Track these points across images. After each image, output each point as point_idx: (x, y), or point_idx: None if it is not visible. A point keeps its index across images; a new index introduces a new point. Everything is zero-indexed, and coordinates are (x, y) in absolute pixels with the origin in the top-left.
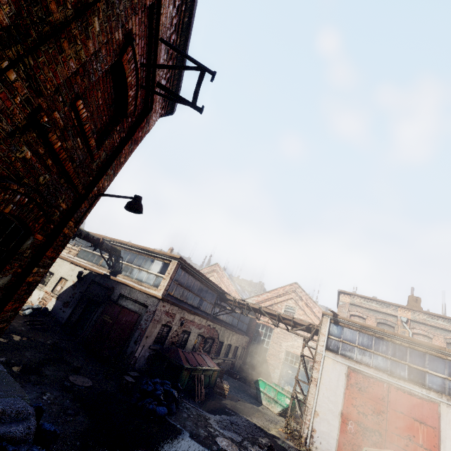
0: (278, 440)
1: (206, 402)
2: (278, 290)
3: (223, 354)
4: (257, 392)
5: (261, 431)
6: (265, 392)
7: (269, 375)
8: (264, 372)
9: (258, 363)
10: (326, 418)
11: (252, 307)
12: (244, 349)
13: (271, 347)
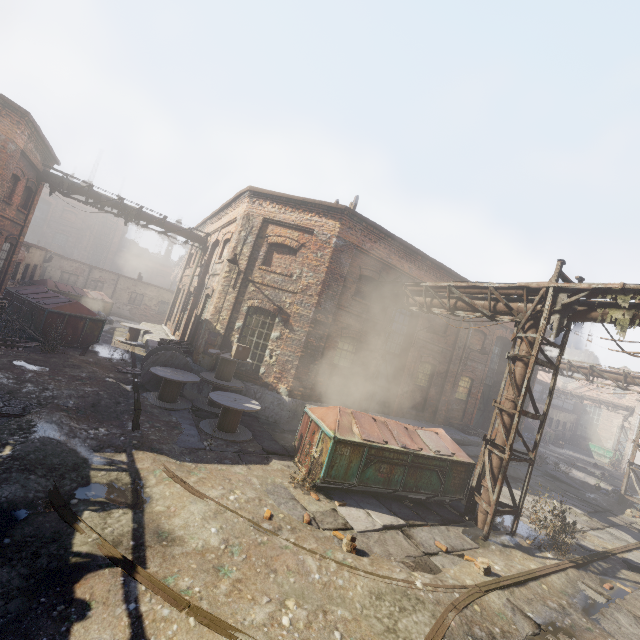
0: (602, 466)
1: (551, 447)
2: None
3: (553, 426)
4: (588, 451)
5: (590, 462)
6: (595, 451)
7: (602, 445)
8: (596, 442)
9: (589, 435)
10: (639, 459)
11: (575, 395)
12: (573, 425)
13: (601, 423)
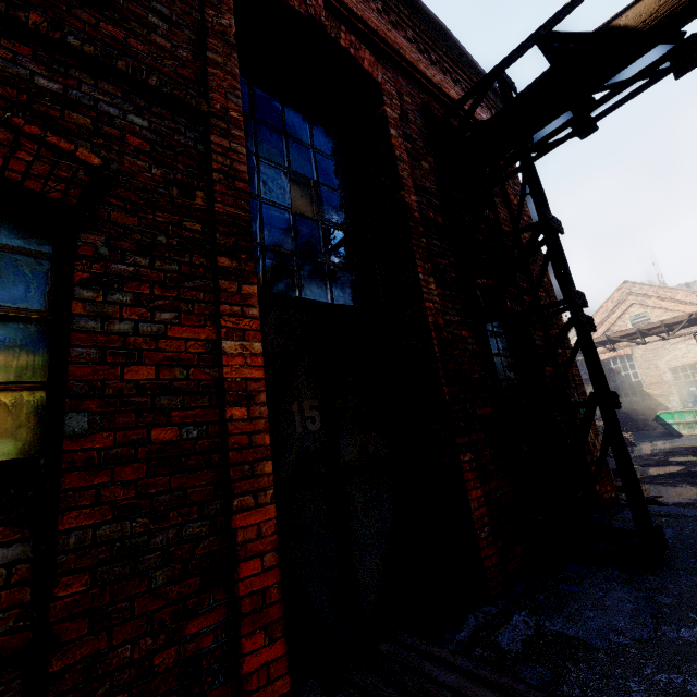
0: None
1: None
2: (605, 307)
3: None
4: (666, 428)
5: None
6: (677, 421)
7: (665, 409)
8: (655, 408)
9: (638, 404)
10: None
11: (596, 343)
12: None
13: (644, 376)
